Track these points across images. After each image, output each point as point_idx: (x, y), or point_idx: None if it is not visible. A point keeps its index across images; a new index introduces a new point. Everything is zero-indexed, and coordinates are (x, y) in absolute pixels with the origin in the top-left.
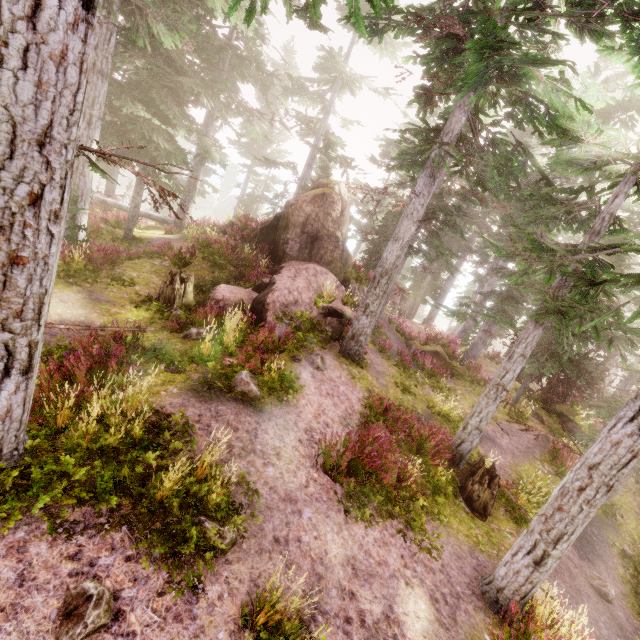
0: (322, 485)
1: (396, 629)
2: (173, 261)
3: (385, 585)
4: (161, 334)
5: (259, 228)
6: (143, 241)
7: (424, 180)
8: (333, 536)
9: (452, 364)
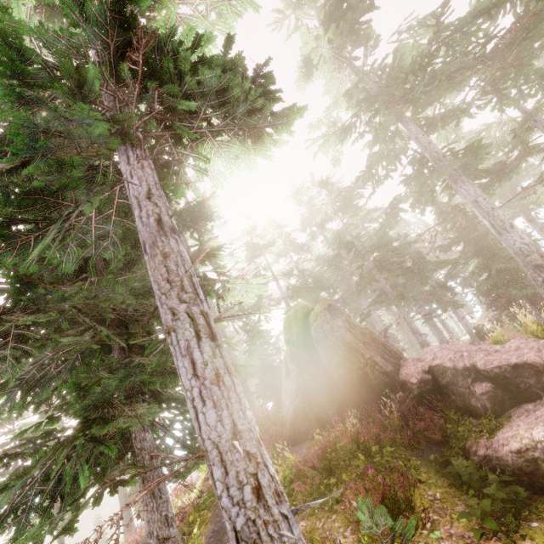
0: None
1: None
2: None
3: None
4: None
5: (298, 402)
6: None
7: (469, 184)
8: None
9: None
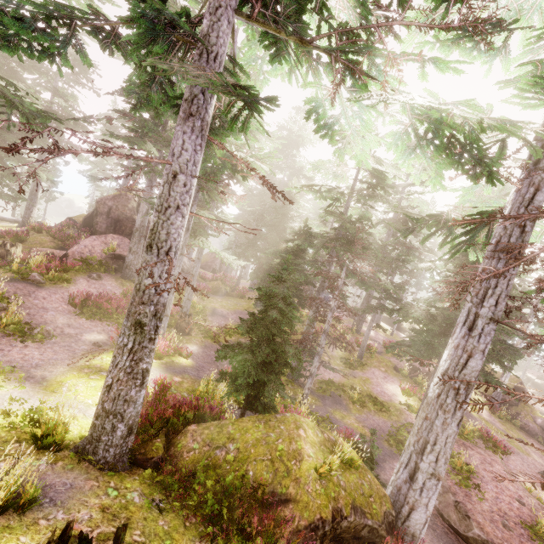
0: (68, 309)
1: (79, 335)
2: (12, 239)
3: (84, 331)
4: None
5: (84, 218)
6: None
7: (147, 183)
8: (64, 319)
9: (224, 288)
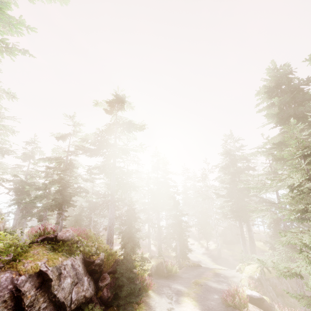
0: None
1: None
2: None
3: None
4: None
5: None
6: None
7: (17, 208)
8: None
9: None
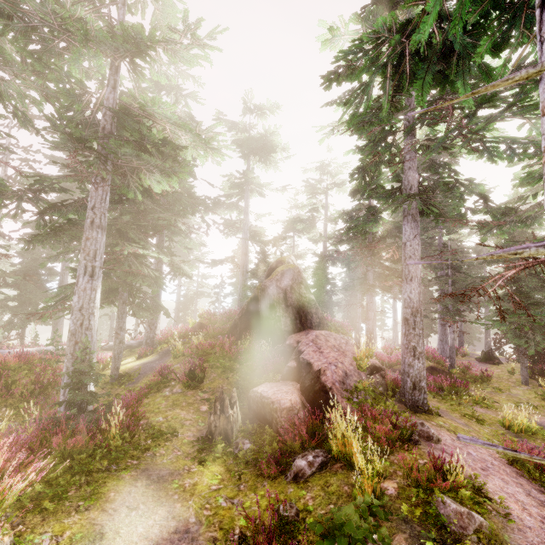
0: None
1: None
2: (187, 383)
3: None
4: (264, 489)
5: (237, 318)
6: (133, 375)
7: (410, 226)
8: None
9: (451, 372)
